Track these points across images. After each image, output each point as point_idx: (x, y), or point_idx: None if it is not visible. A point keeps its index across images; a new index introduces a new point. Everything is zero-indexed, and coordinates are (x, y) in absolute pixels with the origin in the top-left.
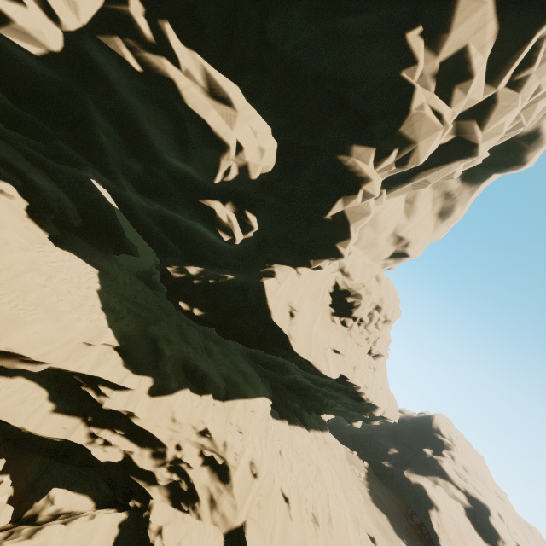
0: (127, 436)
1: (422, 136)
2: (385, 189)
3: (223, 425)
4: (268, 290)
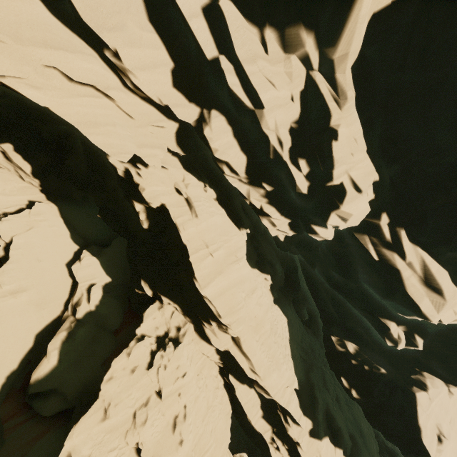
0: (288, 450)
1: None
2: None
3: None
4: (419, 405)
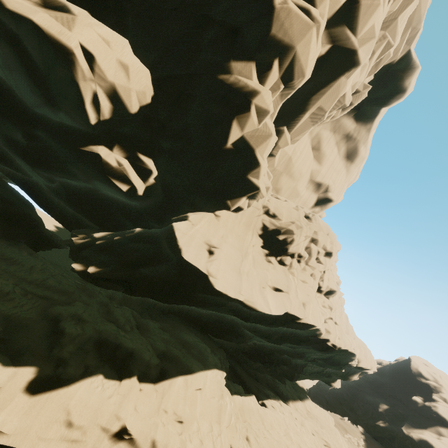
0: None
1: (297, 38)
2: (285, 126)
3: (152, 416)
4: (177, 230)
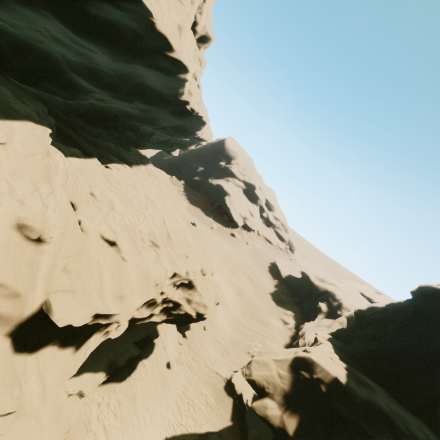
0: None
1: None
2: None
3: None
4: None
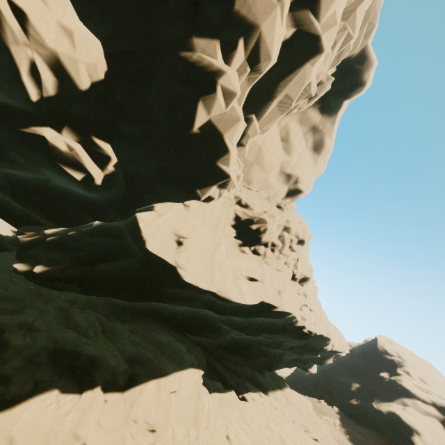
0: None
1: (261, 17)
2: (254, 114)
3: (119, 429)
4: (141, 221)
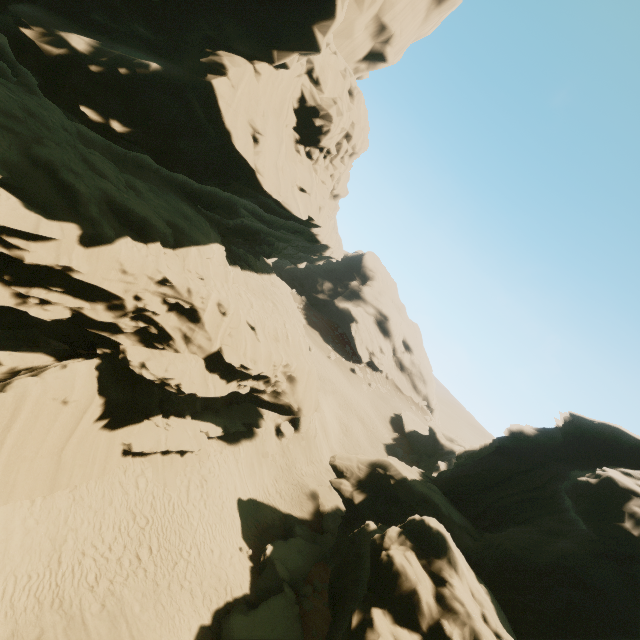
0: (68, 293)
1: None
2: None
3: (181, 273)
4: (221, 98)
